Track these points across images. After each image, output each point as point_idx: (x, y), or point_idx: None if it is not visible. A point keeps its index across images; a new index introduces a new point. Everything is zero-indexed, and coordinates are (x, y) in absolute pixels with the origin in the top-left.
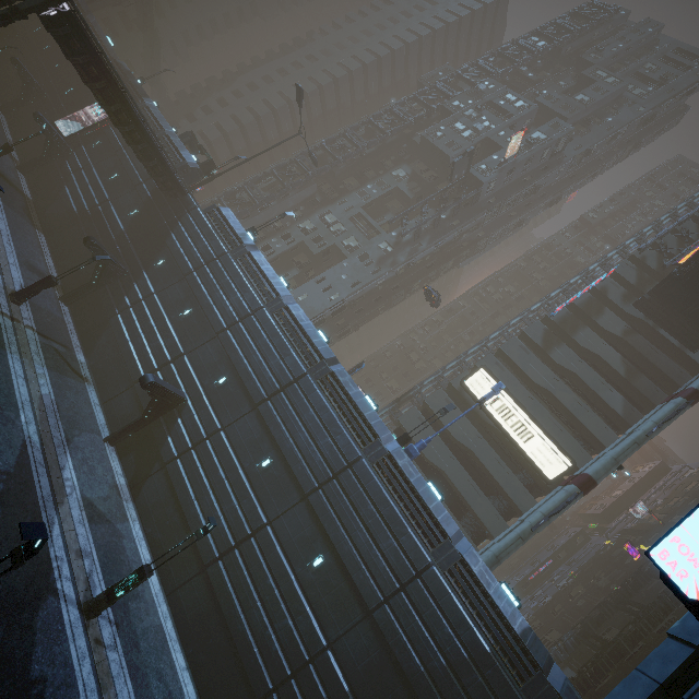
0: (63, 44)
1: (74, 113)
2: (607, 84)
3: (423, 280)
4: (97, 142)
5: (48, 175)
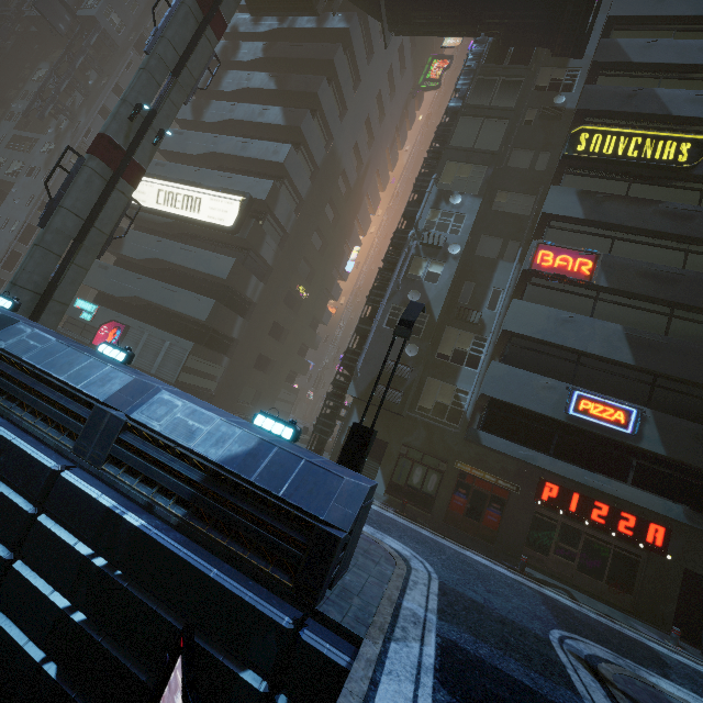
0: None
1: None
2: None
3: None
4: None
5: None
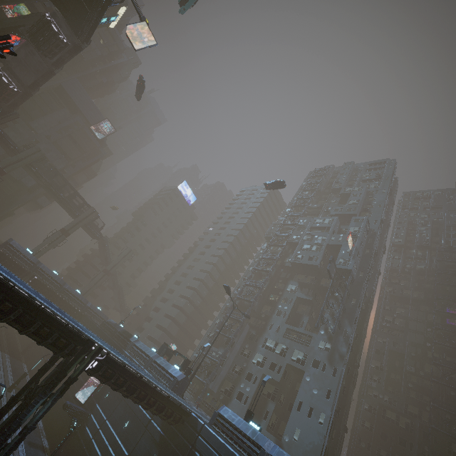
0: (101, 377)
1: (86, 375)
2: (357, 191)
3: (359, 350)
4: (107, 394)
5: (73, 450)
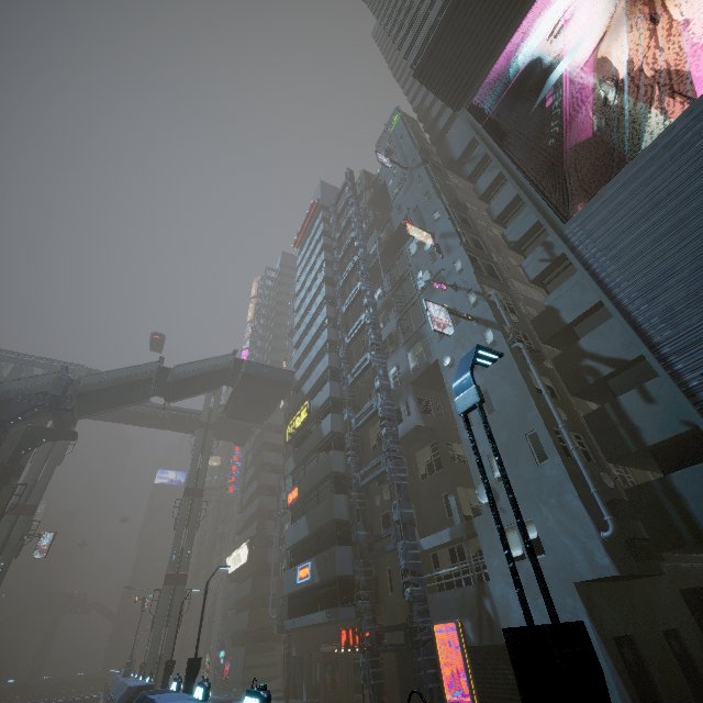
0: None
1: None
2: None
3: None
4: None
5: None
